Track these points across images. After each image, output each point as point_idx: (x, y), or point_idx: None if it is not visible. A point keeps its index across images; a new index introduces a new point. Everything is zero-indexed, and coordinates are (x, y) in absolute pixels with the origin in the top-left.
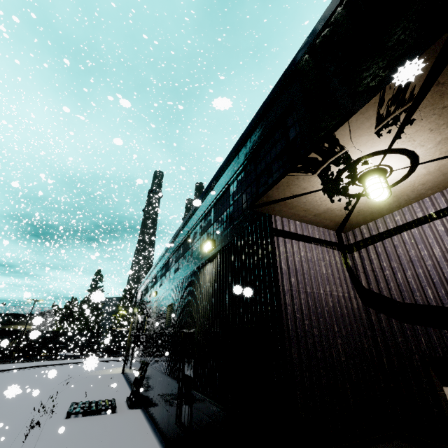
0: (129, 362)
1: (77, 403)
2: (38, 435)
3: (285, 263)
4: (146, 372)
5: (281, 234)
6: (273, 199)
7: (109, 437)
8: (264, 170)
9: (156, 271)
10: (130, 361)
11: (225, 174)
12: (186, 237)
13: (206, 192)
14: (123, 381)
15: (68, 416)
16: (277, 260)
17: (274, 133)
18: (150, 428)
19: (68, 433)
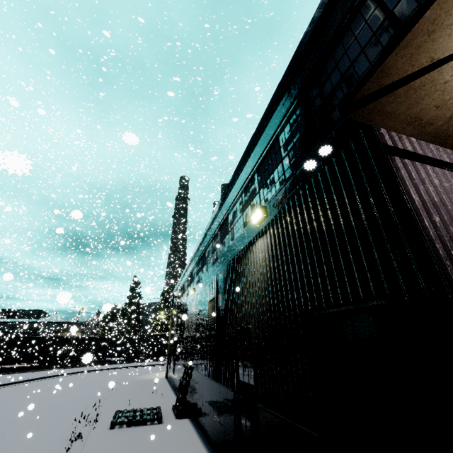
0: (171, 367)
1: (121, 411)
2: (80, 450)
3: (417, 193)
4: (191, 377)
5: (395, 153)
6: (389, 80)
7: None
8: (340, 82)
9: (191, 268)
10: (173, 365)
11: (271, 123)
12: (223, 221)
13: (246, 157)
14: (167, 386)
15: (112, 426)
16: (403, 189)
17: (351, 23)
18: (202, 443)
19: (112, 448)
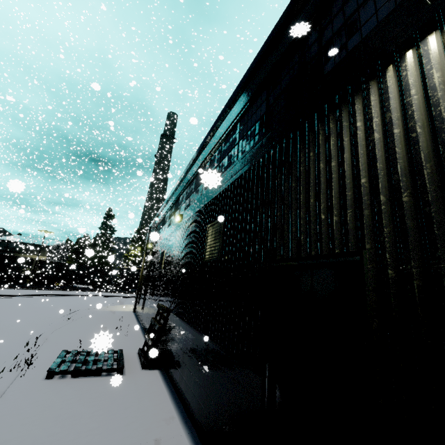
0: (141, 302)
1: (69, 352)
2: None
3: None
4: (167, 321)
5: None
6: None
7: (107, 441)
8: None
9: (179, 192)
10: (142, 301)
11: None
12: (254, 98)
13: None
14: (134, 322)
15: (49, 376)
16: None
17: None
18: (179, 420)
19: (36, 420)
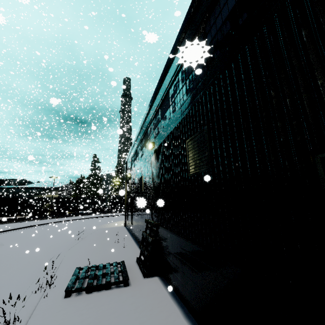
0: (129, 218)
1: (82, 268)
2: None
3: None
4: (157, 234)
5: None
6: None
7: None
8: None
9: (146, 125)
10: (130, 218)
11: None
12: None
13: None
14: (127, 234)
15: (67, 294)
16: None
17: None
18: None
19: None
